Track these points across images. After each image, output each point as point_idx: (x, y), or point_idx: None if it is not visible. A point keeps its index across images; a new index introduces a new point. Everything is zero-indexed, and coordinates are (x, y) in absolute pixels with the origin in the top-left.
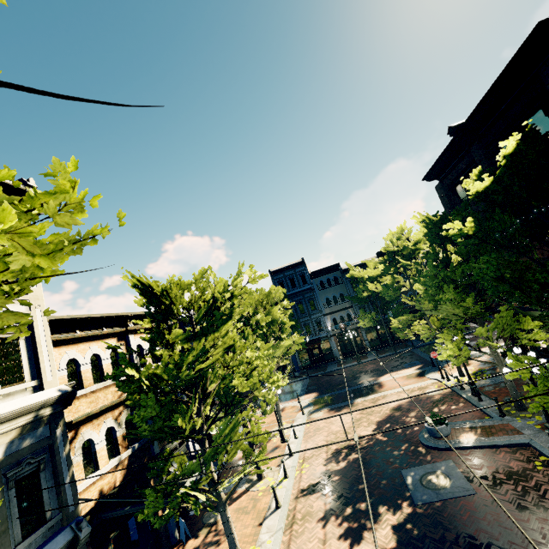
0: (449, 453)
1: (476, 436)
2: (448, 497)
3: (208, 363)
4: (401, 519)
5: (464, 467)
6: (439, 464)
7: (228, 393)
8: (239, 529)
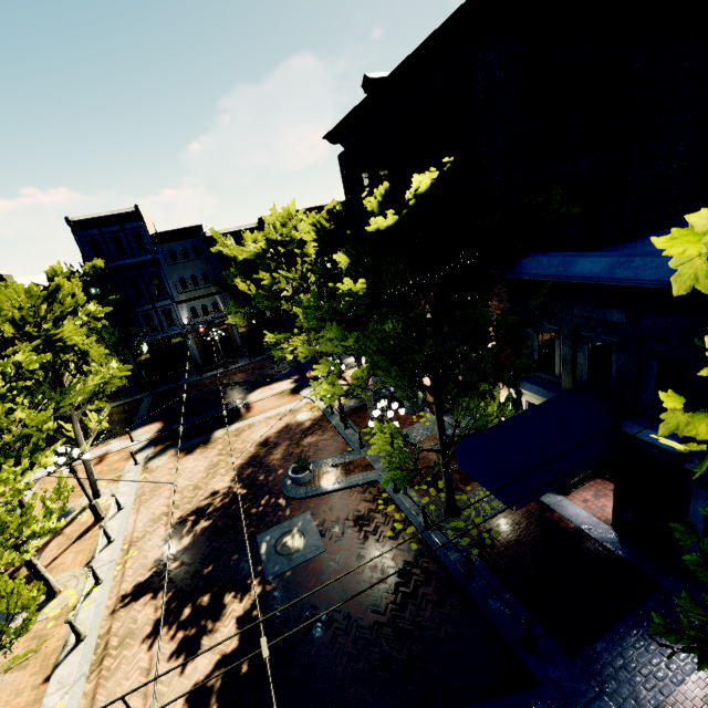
0: (308, 502)
1: (336, 476)
2: (300, 562)
3: None
4: (248, 606)
5: (320, 519)
6: (297, 519)
7: None
8: (6, 702)
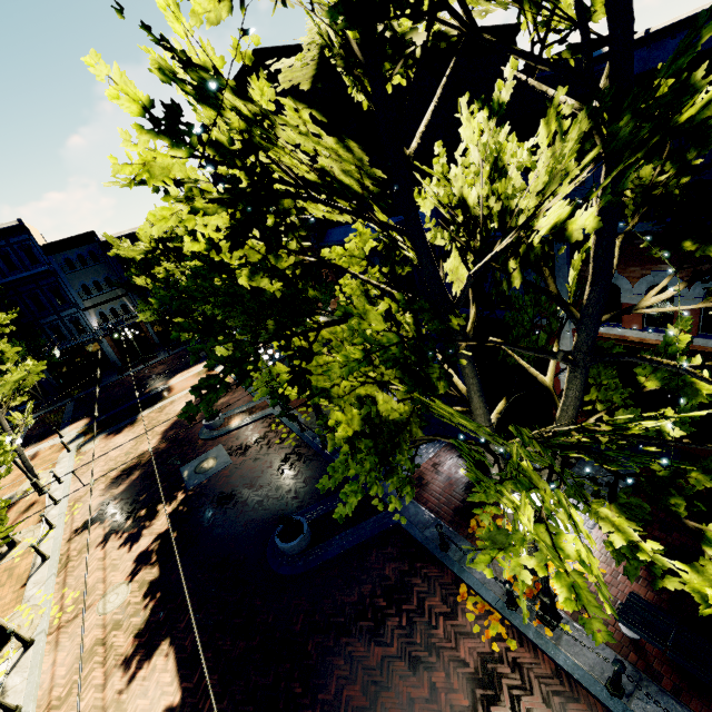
0: (220, 439)
1: (242, 418)
2: (213, 473)
3: None
4: (175, 506)
5: (229, 447)
6: (212, 451)
7: None
8: None
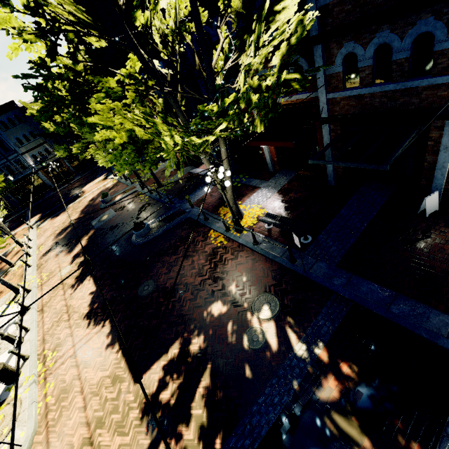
0: (111, 207)
1: (121, 195)
2: (107, 220)
3: None
4: (90, 236)
5: (115, 208)
6: (106, 212)
7: None
8: None
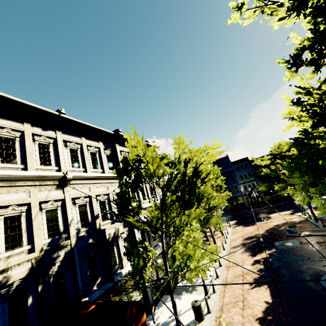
0: (295, 237)
1: (309, 232)
2: (290, 247)
3: (207, 194)
4: (271, 252)
5: (300, 241)
6: (290, 240)
7: (209, 206)
8: None
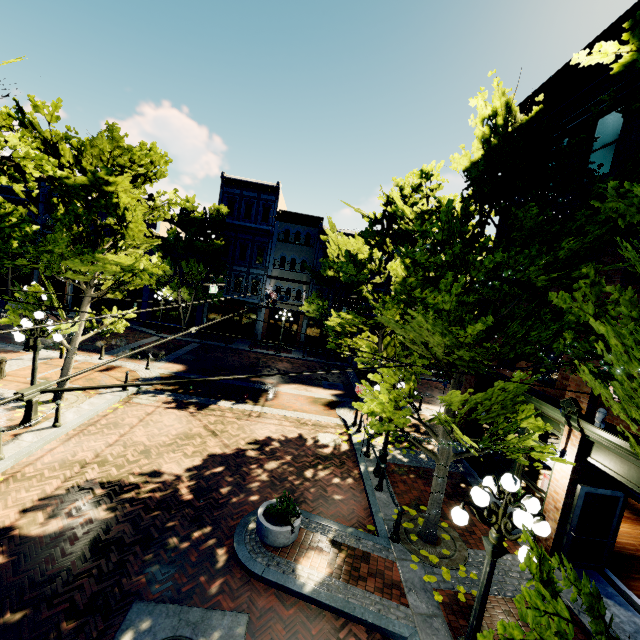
0: (259, 591)
1: (330, 569)
2: None
3: None
4: None
5: None
6: (218, 619)
7: None
8: None
